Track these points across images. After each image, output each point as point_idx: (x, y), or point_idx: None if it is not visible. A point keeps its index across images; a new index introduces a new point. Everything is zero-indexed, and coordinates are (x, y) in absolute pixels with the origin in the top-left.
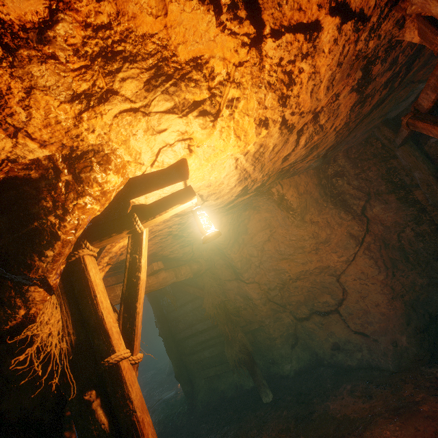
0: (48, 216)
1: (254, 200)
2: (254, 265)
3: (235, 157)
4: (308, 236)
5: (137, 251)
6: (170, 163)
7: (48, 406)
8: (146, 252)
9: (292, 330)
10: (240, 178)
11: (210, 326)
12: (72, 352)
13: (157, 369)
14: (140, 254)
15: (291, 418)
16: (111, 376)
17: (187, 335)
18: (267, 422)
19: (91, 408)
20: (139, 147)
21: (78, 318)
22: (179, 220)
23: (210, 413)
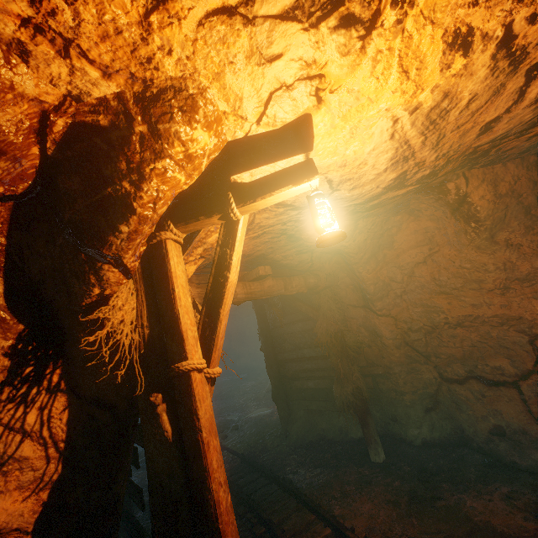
0: (122, 181)
1: (414, 199)
2: (394, 293)
3: (392, 114)
4: (494, 266)
5: (229, 244)
6: (285, 121)
7: (123, 393)
8: (241, 247)
9: (432, 390)
10: (396, 157)
11: (320, 354)
12: (144, 346)
13: (258, 382)
14: (232, 249)
15: (405, 493)
16: (180, 384)
17: (292, 358)
18: (370, 484)
19: (156, 411)
20: (240, 88)
21: (153, 311)
22: (297, 216)
23: (304, 446)
